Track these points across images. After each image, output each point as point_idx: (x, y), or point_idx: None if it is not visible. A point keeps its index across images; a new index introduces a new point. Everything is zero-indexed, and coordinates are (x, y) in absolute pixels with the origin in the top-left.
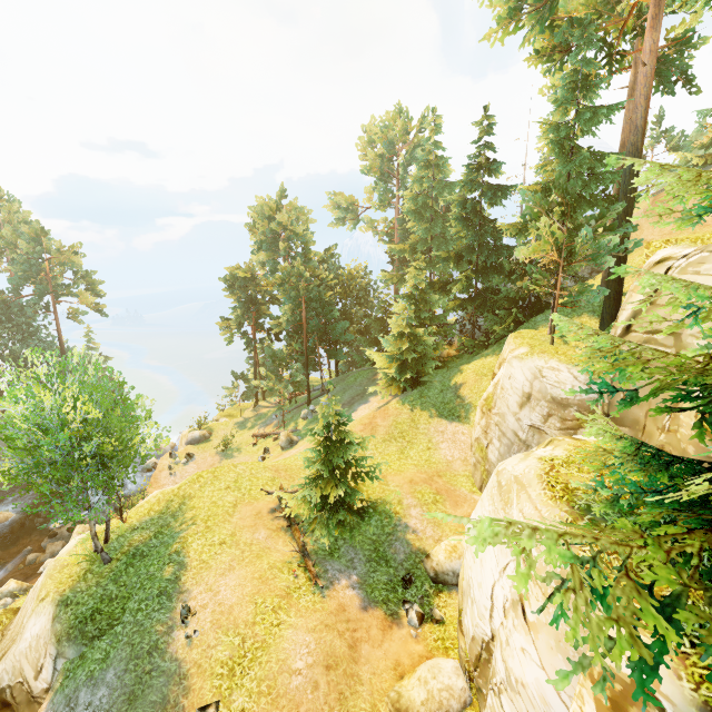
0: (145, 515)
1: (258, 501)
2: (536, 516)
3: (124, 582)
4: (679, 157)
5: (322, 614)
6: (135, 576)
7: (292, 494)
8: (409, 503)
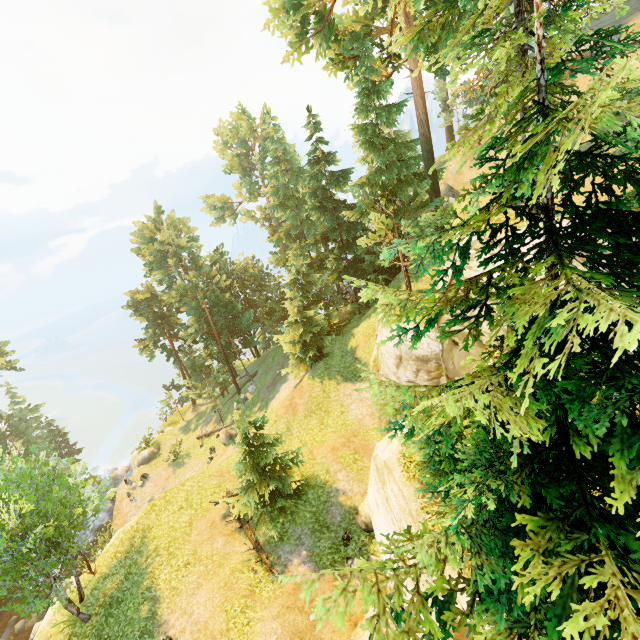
0: (112, 559)
1: (210, 511)
2: (400, 496)
3: (107, 634)
4: (475, 107)
5: (282, 599)
6: (116, 625)
7: (236, 498)
8: (335, 469)
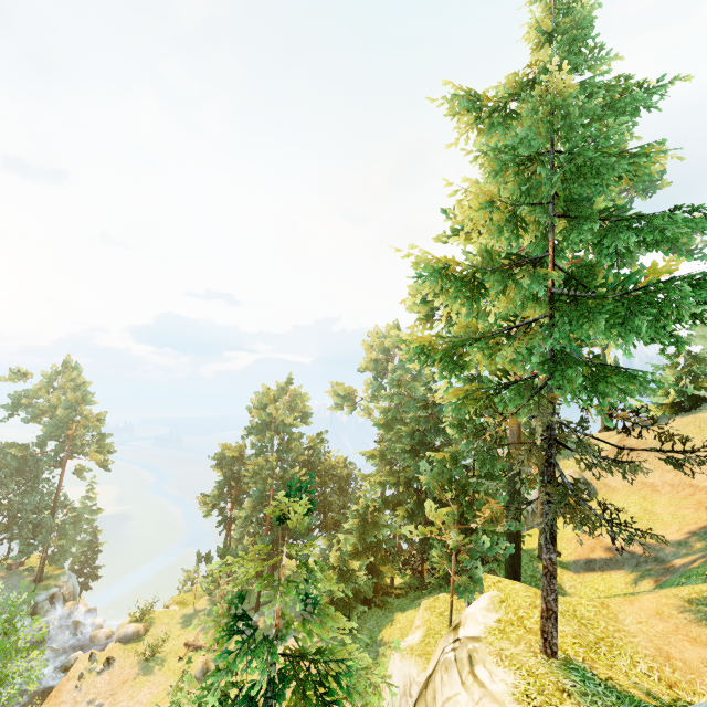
0: None
1: None
2: None
3: None
4: (637, 403)
5: None
6: None
7: None
8: None
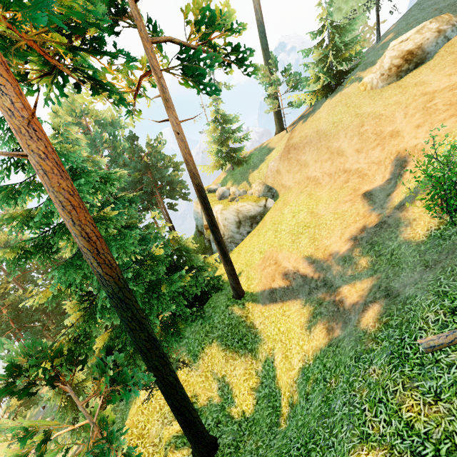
0: None
1: None
2: None
3: None
4: (296, 98)
5: None
6: None
7: None
8: None
